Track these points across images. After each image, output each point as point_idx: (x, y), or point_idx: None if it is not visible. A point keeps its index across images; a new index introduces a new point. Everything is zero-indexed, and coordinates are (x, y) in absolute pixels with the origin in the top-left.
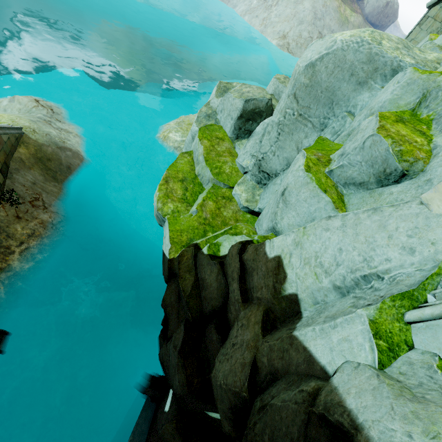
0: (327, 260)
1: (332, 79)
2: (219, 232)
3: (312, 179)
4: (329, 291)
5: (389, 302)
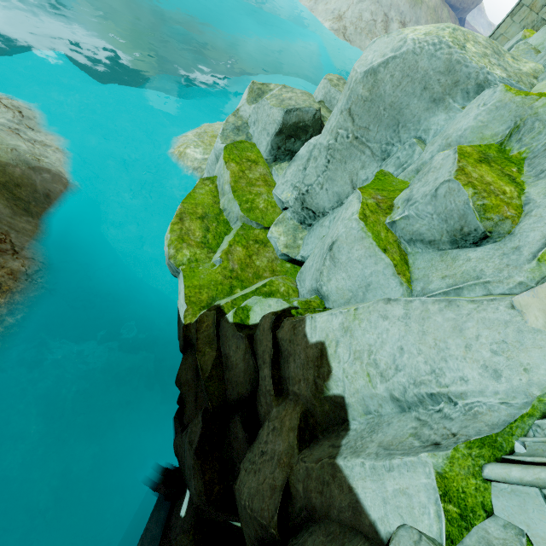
0: (383, 359)
1: (399, 93)
2: (249, 289)
3: (368, 233)
4: (384, 400)
5: (463, 448)
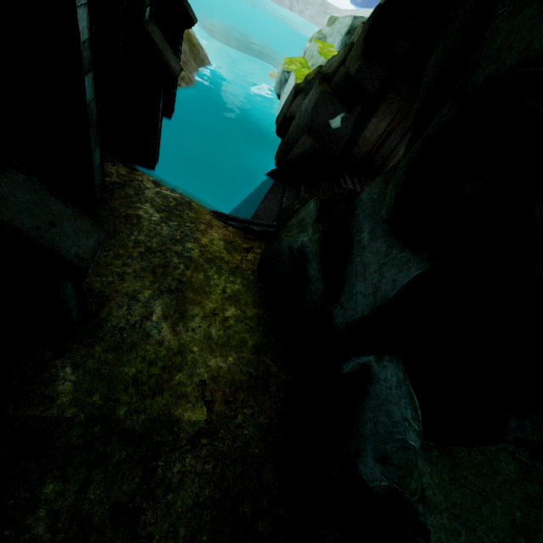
0: None
1: None
2: None
3: None
4: None
5: None
